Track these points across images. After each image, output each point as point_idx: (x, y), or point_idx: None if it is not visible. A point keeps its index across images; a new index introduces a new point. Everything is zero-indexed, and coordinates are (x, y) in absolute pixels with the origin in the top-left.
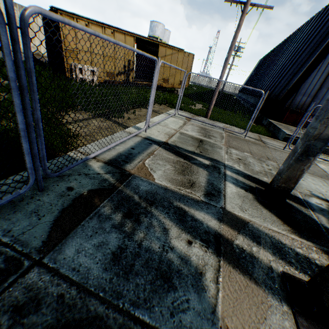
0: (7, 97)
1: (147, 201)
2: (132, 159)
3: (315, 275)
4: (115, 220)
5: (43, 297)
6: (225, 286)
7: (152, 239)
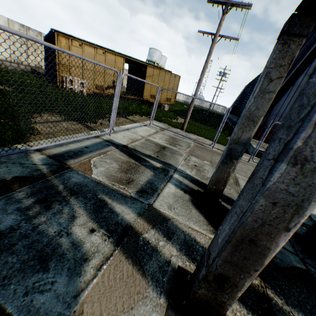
0: None
1: (71, 191)
2: (80, 155)
3: (196, 267)
4: (24, 204)
5: None
6: (106, 273)
7: (53, 224)
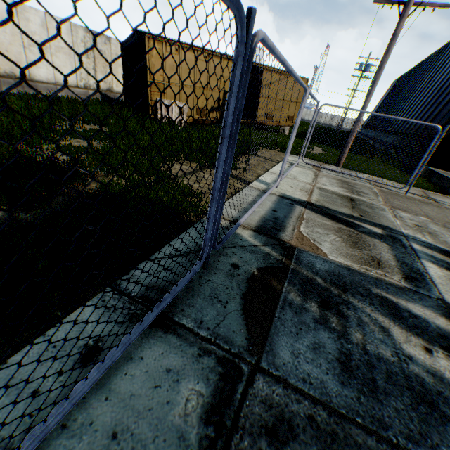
0: (101, 146)
1: (335, 286)
2: (282, 225)
3: None
4: (314, 312)
5: (290, 417)
6: None
7: (376, 342)
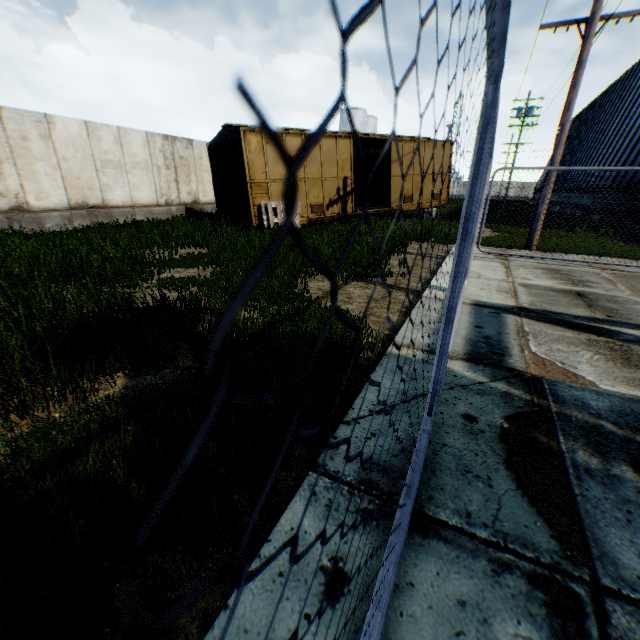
0: (211, 273)
1: (639, 432)
2: (501, 347)
3: None
4: (632, 481)
5: None
6: None
7: None
